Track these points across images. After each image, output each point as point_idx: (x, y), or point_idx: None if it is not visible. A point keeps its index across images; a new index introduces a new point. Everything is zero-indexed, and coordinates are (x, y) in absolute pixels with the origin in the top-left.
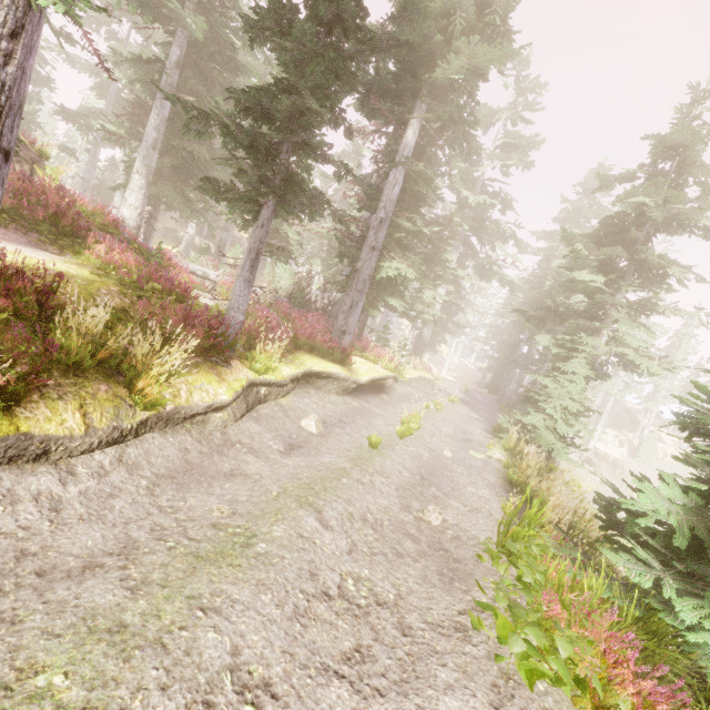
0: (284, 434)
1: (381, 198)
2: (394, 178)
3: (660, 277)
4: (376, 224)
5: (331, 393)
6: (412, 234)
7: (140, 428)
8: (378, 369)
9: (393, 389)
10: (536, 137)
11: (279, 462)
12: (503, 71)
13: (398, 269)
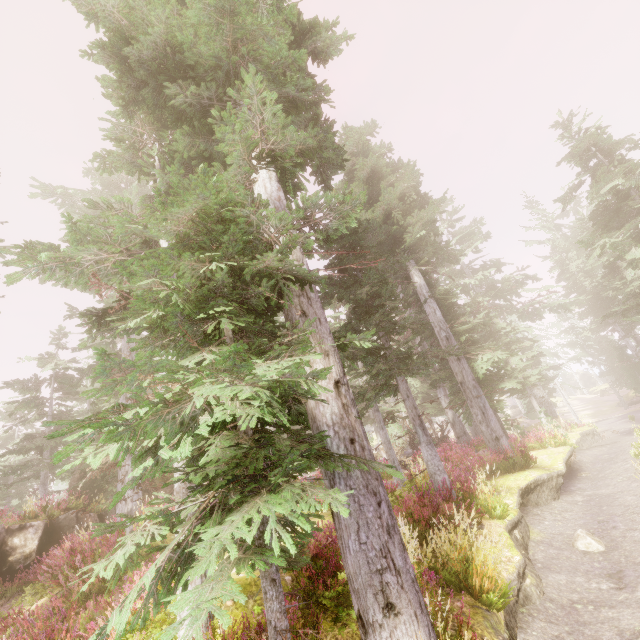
0: (586, 568)
1: (426, 327)
2: (430, 308)
3: None
4: (445, 343)
5: (548, 502)
6: (469, 331)
7: (510, 634)
8: (557, 450)
9: (579, 463)
10: (474, 220)
11: (636, 599)
12: (443, 211)
13: (490, 358)
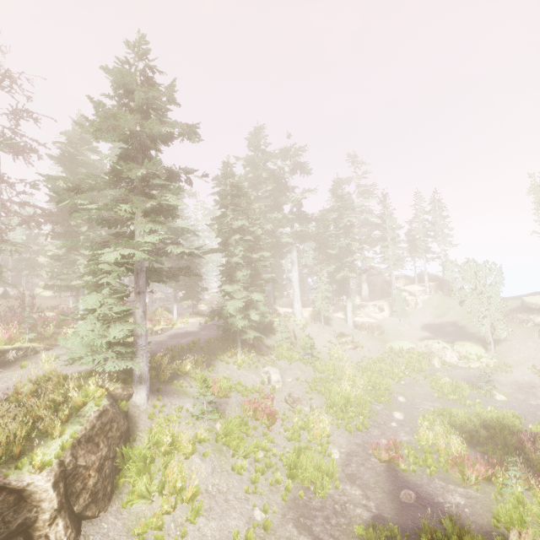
0: None
1: None
2: None
3: (191, 182)
4: None
5: None
6: None
7: None
8: None
9: (32, 359)
10: None
11: None
12: None
13: None
